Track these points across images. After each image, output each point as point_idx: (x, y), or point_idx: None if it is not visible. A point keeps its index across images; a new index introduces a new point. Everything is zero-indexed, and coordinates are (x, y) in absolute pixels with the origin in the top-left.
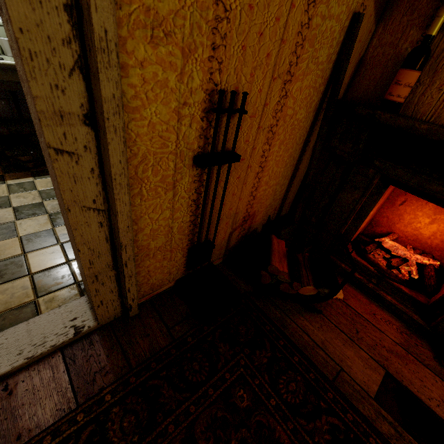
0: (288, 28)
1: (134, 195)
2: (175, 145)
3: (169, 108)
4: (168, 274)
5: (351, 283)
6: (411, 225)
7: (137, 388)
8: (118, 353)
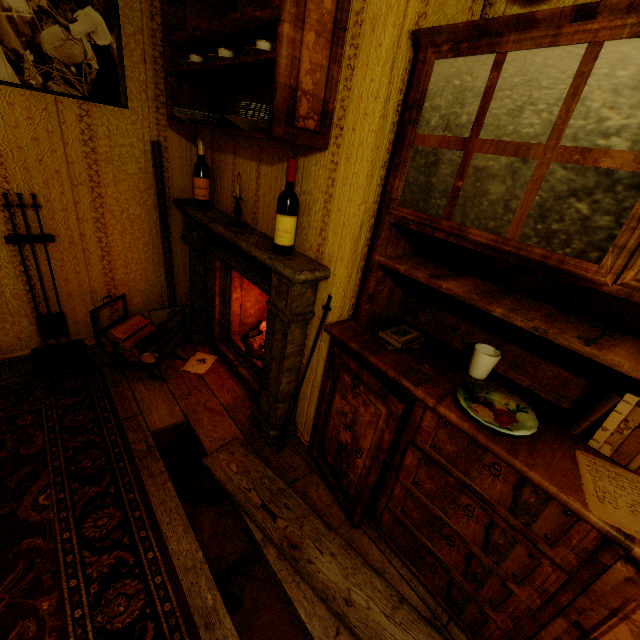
0: (71, 156)
1: None
2: None
3: None
4: (17, 339)
5: (227, 364)
6: None
7: None
8: None
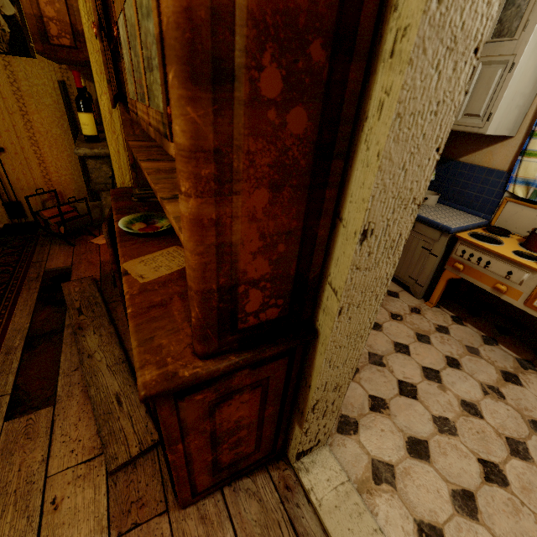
0: (4, 93)
1: None
2: None
3: None
4: None
5: None
6: None
7: None
8: None
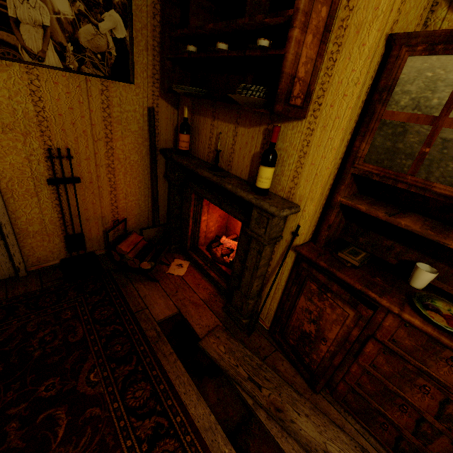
0: (94, 119)
1: (8, 197)
2: (31, 173)
3: (21, 157)
4: (51, 253)
5: (197, 268)
6: None
7: (5, 306)
8: (3, 292)
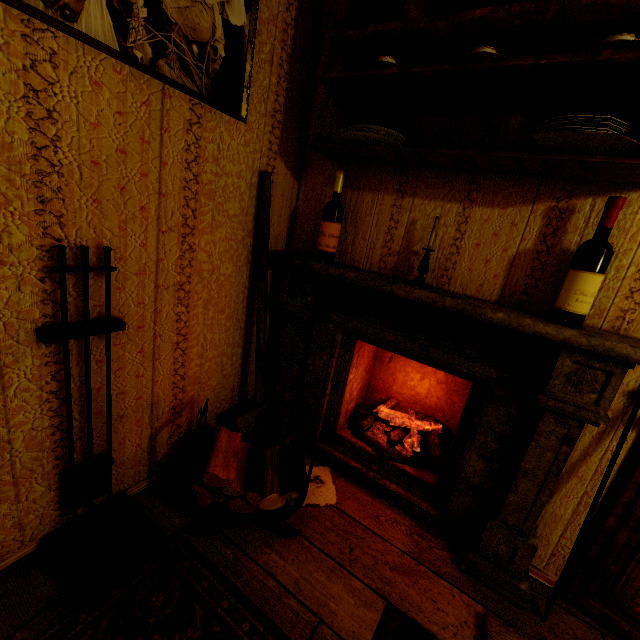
0: (167, 183)
1: None
2: None
3: None
4: (16, 529)
5: (350, 477)
6: (406, 385)
7: None
8: None
